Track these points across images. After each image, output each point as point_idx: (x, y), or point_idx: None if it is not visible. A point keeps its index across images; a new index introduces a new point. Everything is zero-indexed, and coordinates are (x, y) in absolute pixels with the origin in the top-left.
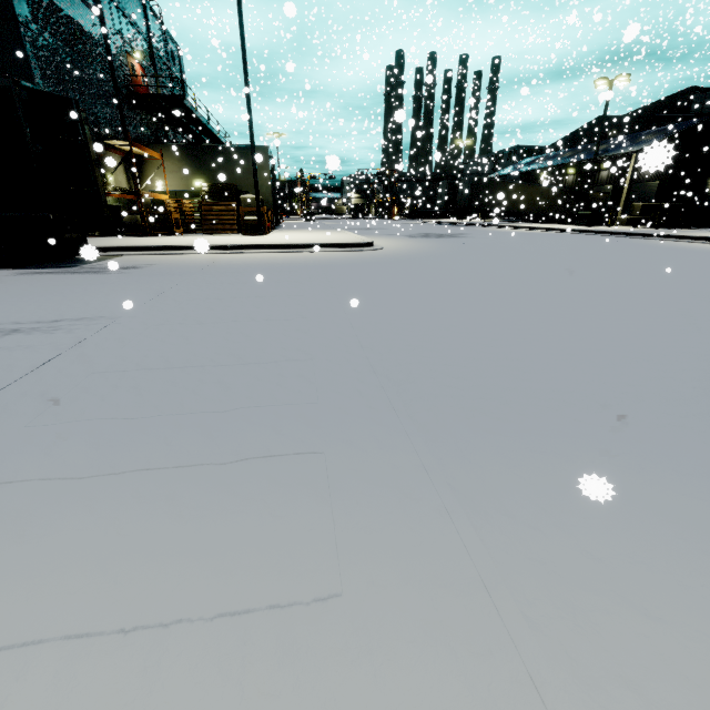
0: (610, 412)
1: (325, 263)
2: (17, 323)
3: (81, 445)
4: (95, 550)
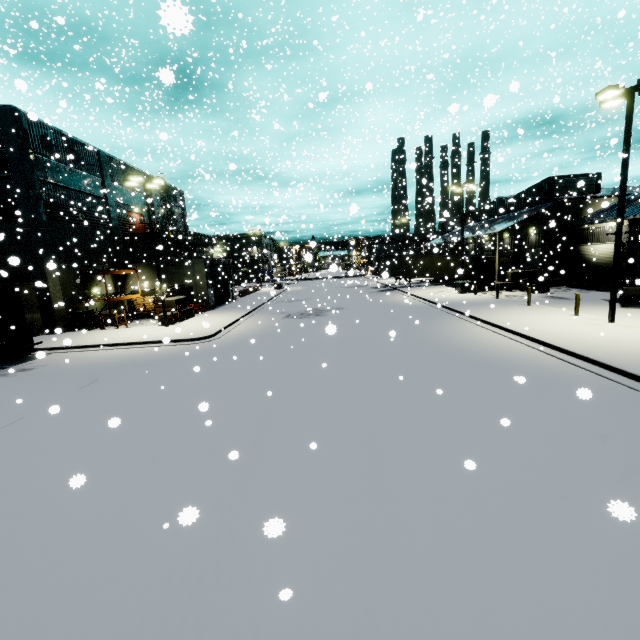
0: None
1: (132, 363)
2: None
3: None
4: None
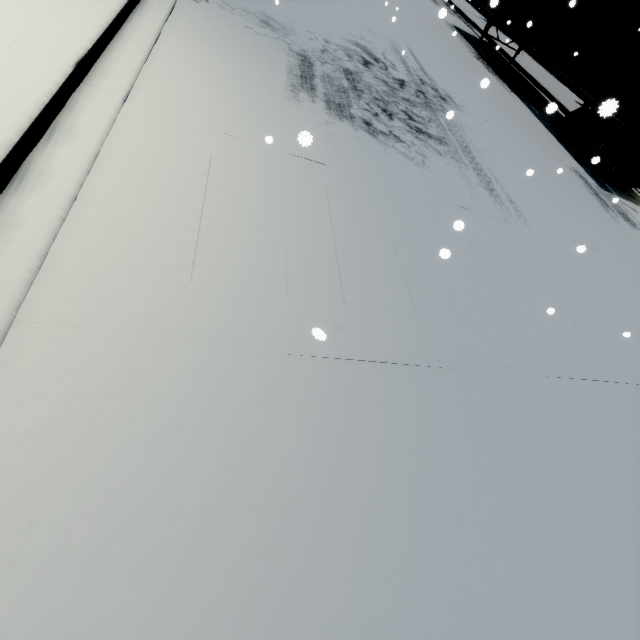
0: (498, 536)
1: None
2: (501, 187)
3: (407, 230)
4: (360, 242)
